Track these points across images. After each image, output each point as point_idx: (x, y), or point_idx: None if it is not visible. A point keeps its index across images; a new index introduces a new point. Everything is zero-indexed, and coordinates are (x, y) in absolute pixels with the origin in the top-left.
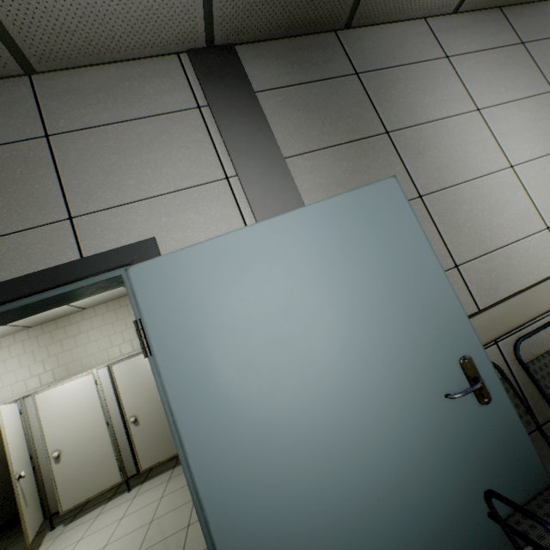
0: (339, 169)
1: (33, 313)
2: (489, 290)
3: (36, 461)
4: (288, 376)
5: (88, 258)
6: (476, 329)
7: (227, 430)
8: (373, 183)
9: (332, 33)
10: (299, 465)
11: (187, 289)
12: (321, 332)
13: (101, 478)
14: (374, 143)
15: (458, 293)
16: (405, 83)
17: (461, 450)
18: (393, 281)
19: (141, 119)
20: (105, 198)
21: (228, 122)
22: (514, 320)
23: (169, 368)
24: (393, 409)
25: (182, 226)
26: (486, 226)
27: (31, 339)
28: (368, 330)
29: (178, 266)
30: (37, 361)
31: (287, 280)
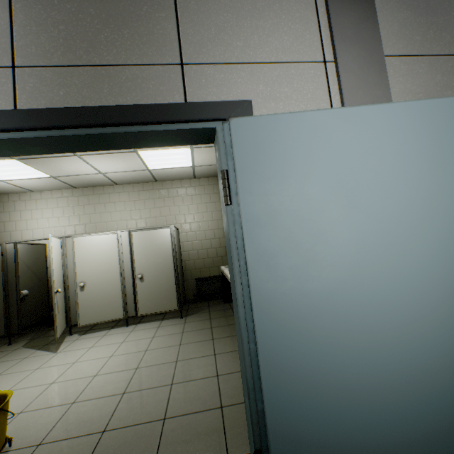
0: (432, 80)
1: (131, 146)
2: None
3: (67, 285)
4: (353, 254)
5: (192, 104)
6: None
7: (288, 284)
8: None
9: None
10: (345, 332)
11: (279, 152)
12: (393, 224)
13: (110, 311)
14: None
15: None
16: None
17: None
18: None
19: None
20: (213, 53)
21: (339, 5)
22: None
23: (249, 217)
24: (443, 311)
25: (275, 97)
26: None
27: (73, 197)
28: (438, 234)
29: (274, 129)
30: (75, 215)
31: (372, 168)
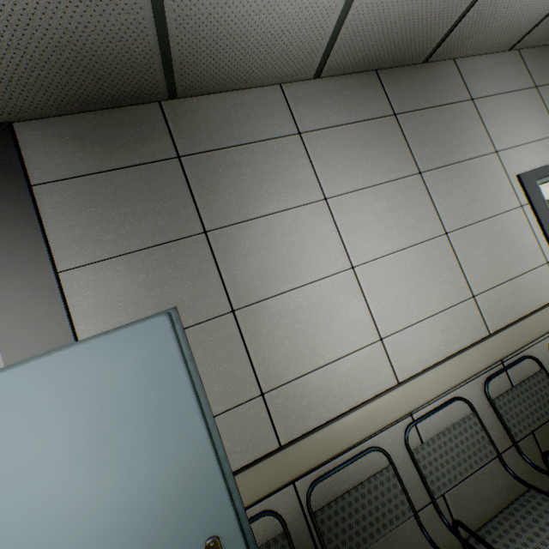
0: (134, 282)
1: None
2: (297, 419)
3: None
4: None
5: None
6: (266, 474)
7: None
8: (138, 323)
9: (155, 103)
10: None
11: None
12: (38, 519)
13: None
14: (186, 247)
15: (259, 427)
16: (240, 168)
17: None
18: (141, 448)
19: None
20: None
21: None
22: (314, 458)
23: None
24: None
25: None
26: (309, 342)
27: None
28: (99, 512)
29: None
30: None
31: (3, 455)
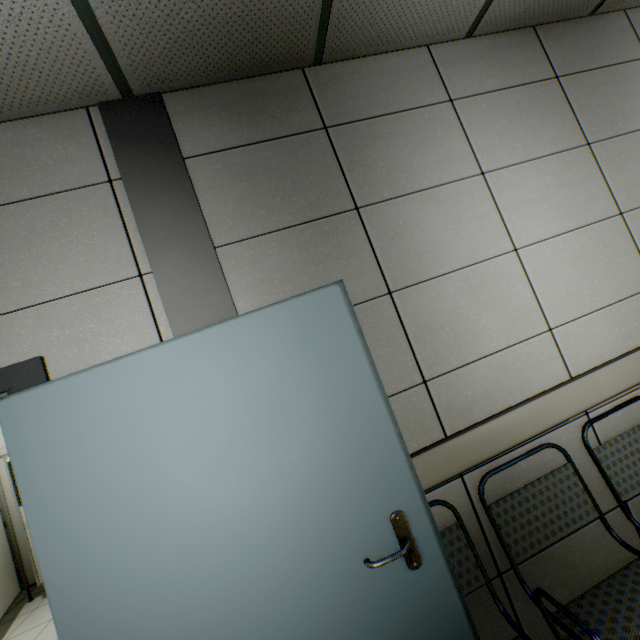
0: (288, 260)
1: None
2: (462, 410)
3: (11, 528)
4: (182, 534)
5: None
6: (435, 463)
7: (104, 597)
8: (310, 293)
9: (298, 70)
10: (186, 637)
11: (67, 428)
12: (227, 481)
13: None
14: (338, 224)
15: (422, 415)
16: (389, 139)
17: (379, 621)
18: (321, 418)
19: (33, 199)
20: None
21: (145, 202)
22: (485, 450)
23: (40, 524)
24: (303, 573)
25: (79, 339)
26: (471, 329)
27: None
28: (284, 479)
29: (57, 401)
30: None
31: (190, 418)
